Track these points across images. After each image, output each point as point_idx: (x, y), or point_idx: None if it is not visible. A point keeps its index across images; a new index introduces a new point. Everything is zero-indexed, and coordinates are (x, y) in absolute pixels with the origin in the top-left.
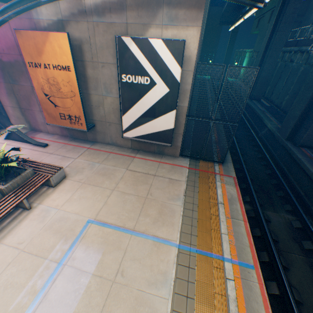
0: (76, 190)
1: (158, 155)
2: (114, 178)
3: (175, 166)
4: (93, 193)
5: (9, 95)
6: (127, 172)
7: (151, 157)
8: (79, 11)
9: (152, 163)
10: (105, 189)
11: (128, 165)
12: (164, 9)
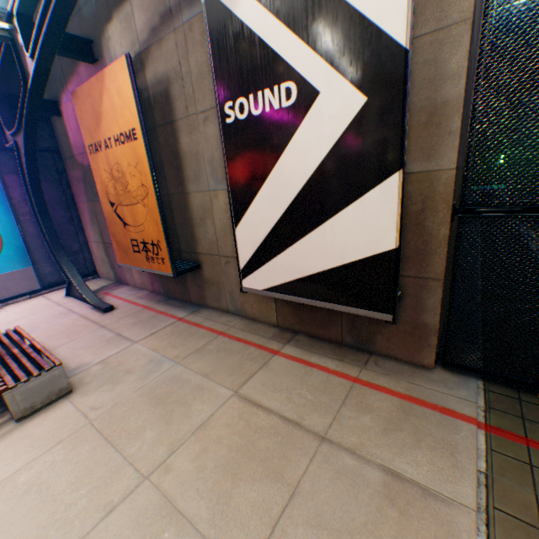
0: (50, 446)
1: (354, 352)
2: (178, 422)
3: (416, 405)
4: (78, 477)
5: (93, 222)
6: (229, 405)
7: (329, 357)
8: (162, 18)
9: (327, 379)
10: (125, 463)
11: (245, 377)
12: None
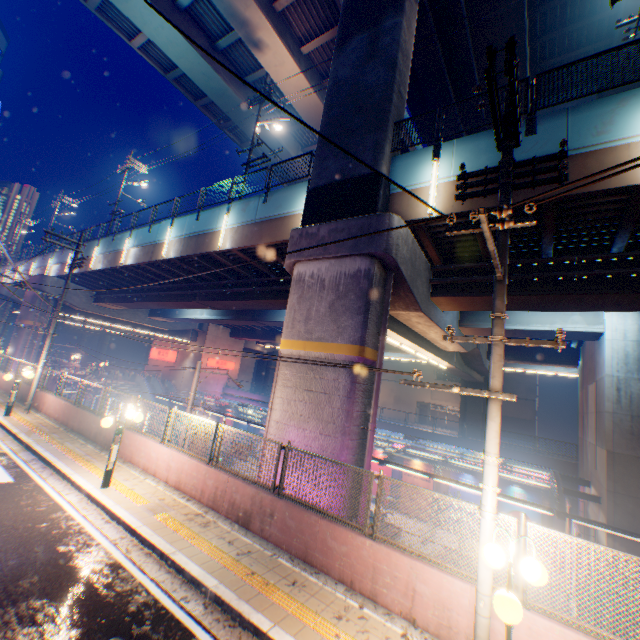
0: None
1: None
2: None
3: None
4: None
5: None
6: None
7: None
8: None
9: None
10: None
11: None
12: (599, 509)
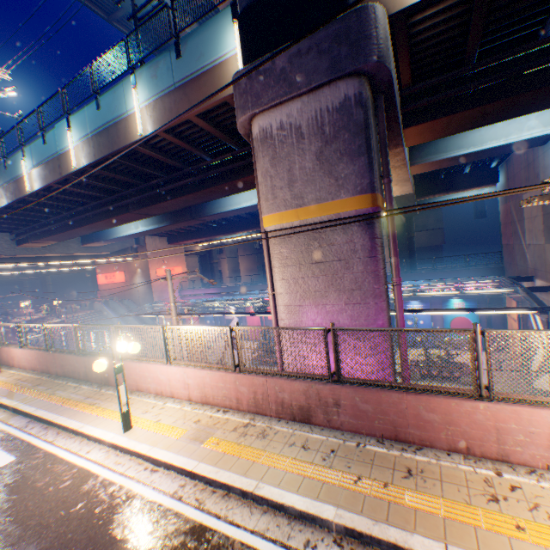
0: None
1: None
2: None
3: None
4: None
5: None
6: None
7: None
8: None
9: None
10: None
11: None
12: None
